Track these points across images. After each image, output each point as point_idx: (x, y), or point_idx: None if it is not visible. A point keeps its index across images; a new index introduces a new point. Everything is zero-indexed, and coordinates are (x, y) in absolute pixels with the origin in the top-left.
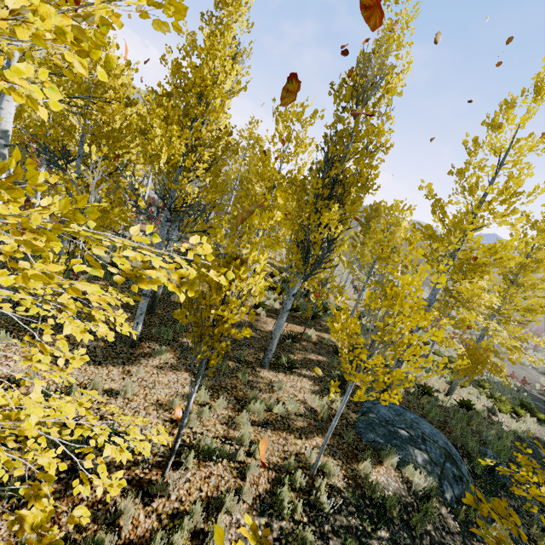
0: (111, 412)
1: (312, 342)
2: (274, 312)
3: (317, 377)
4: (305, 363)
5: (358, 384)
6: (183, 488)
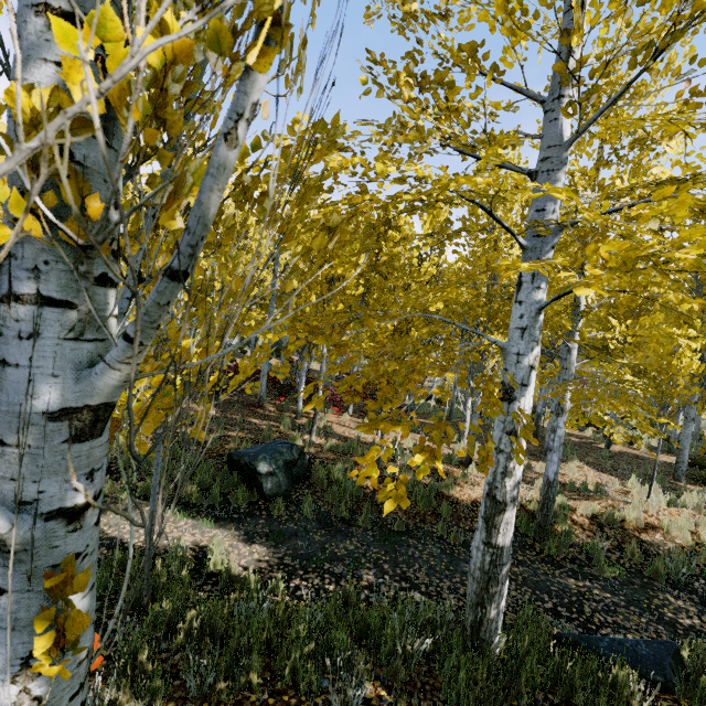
0: (572, 481)
1: None
2: (654, 448)
3: None
4: None
5: None
6: (665, 512)
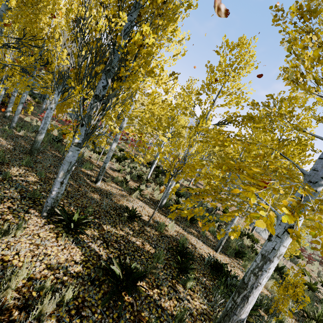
0: None
1: (162, 233)
2: (154, 201)
3: (102, 259)
4: (113, 239)
5: (165, 306)
6: None
